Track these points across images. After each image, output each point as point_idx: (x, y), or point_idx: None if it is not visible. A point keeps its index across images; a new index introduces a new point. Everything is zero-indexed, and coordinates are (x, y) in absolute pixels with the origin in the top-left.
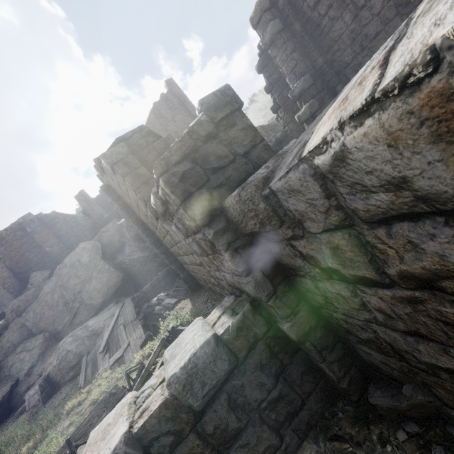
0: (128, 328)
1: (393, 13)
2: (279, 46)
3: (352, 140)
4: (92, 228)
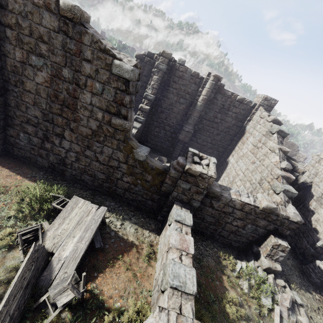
0: None
1: (181, 114)
2: (160, 75)
3: (237, 201)
4: None
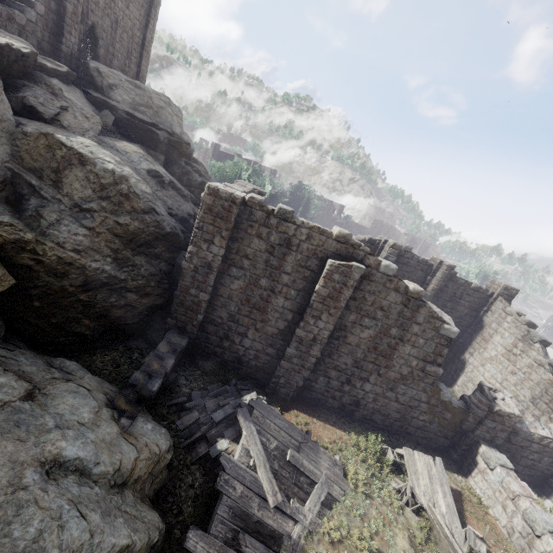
0: (306, 453)
1: None
2: None
3: (536, 435)
4: None
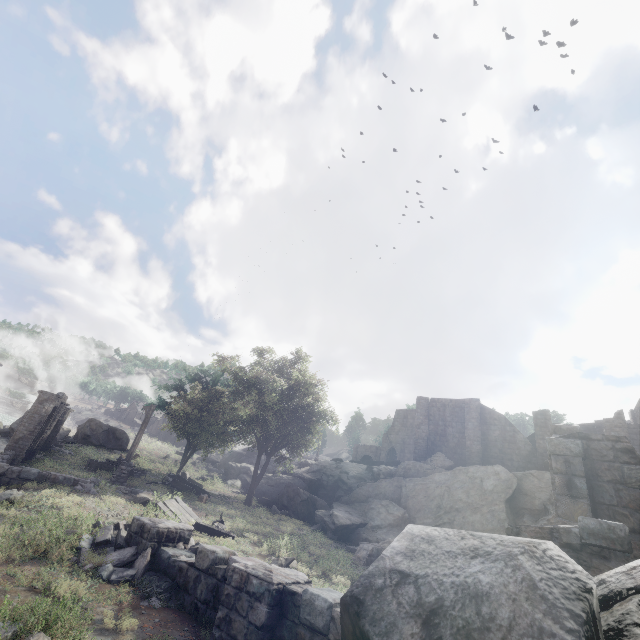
0: None
1: None
2: None
3: None
4: (525, 457)
